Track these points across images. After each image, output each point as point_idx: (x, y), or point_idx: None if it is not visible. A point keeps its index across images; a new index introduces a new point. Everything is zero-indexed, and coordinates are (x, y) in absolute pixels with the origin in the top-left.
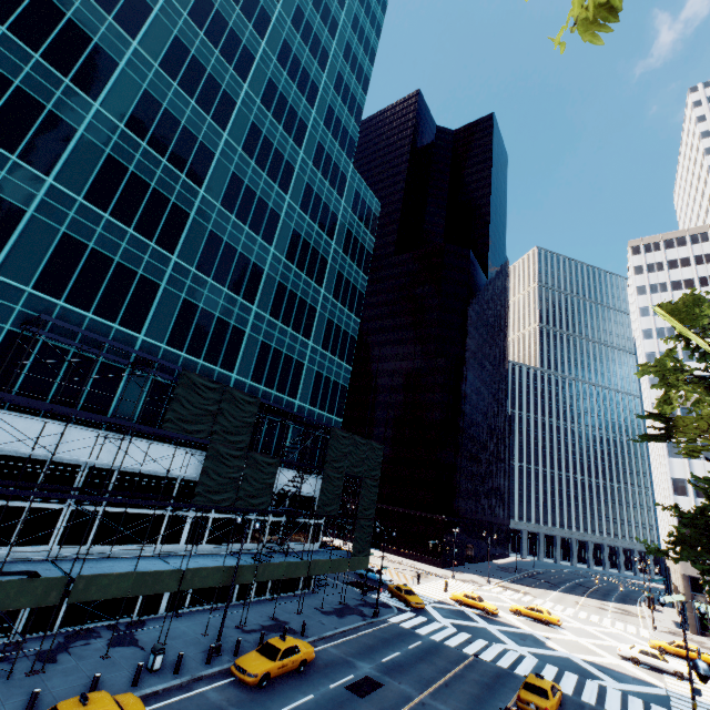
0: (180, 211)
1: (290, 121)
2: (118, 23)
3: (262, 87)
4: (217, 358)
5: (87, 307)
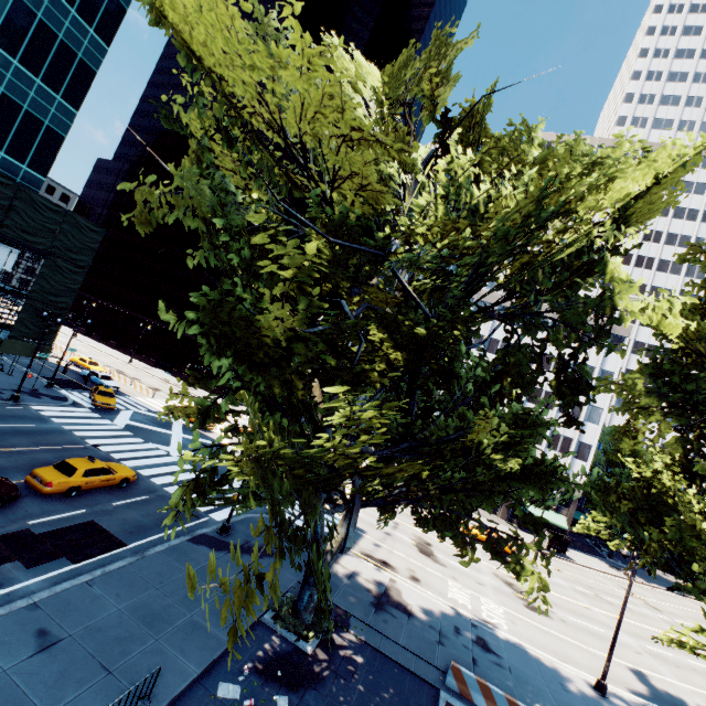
0: None
1: None
2: None
3: None
4: None
5: None
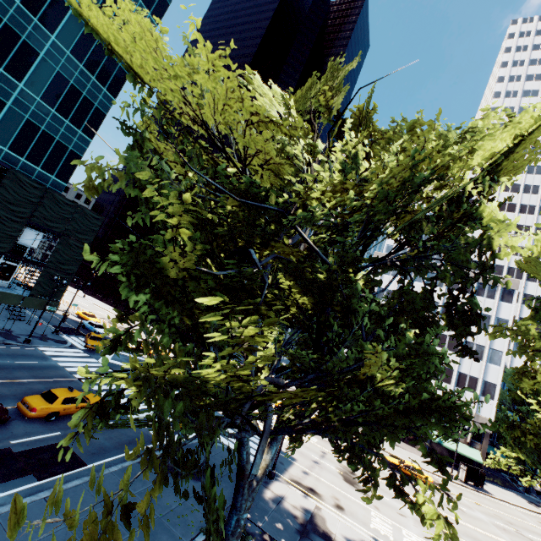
0: None
1: None
2: None
3: None
4: None
5: None
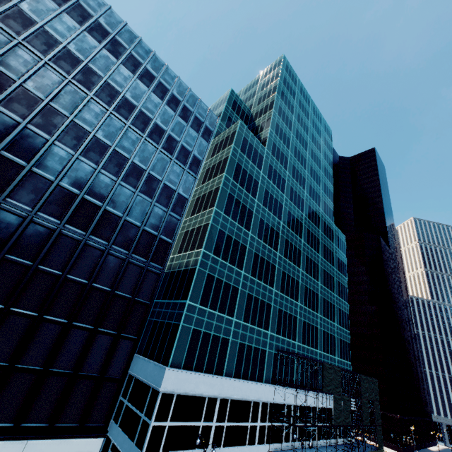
0: (297, 282)
1: (315, 219)
2: (278, 218)
3: (307, 211)
4: (313, 344)
5: (285, 336)
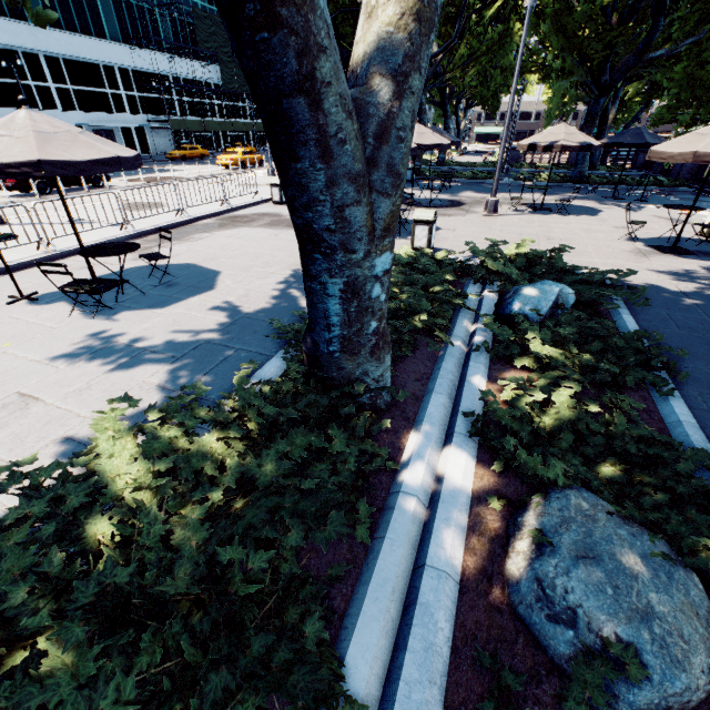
0: None
1: None
2: None
3: None
4: None
5: None
